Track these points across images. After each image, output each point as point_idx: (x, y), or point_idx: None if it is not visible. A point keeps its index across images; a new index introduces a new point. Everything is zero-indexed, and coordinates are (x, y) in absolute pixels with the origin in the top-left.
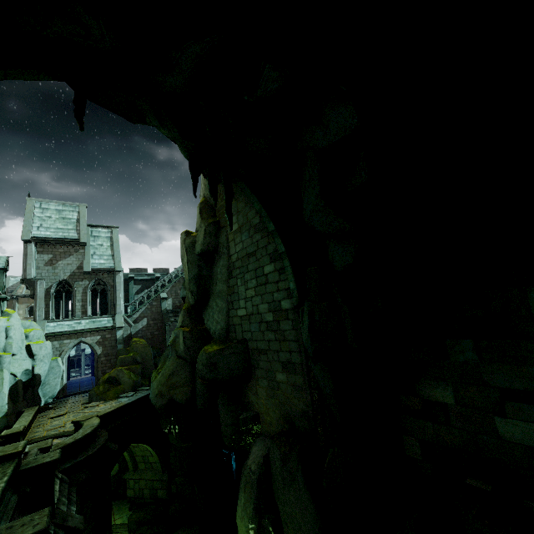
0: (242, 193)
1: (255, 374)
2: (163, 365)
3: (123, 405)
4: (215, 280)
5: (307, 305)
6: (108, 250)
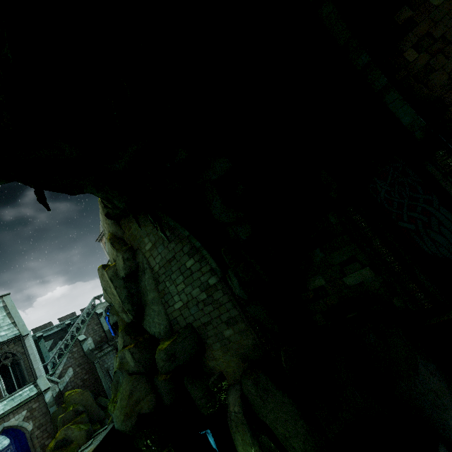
0: (147, 219)
1: (208, 344)
2: (116, 392)
3: (94, 449)
4: (145, 292)
5: (231, 271)
6: (5, 320)
